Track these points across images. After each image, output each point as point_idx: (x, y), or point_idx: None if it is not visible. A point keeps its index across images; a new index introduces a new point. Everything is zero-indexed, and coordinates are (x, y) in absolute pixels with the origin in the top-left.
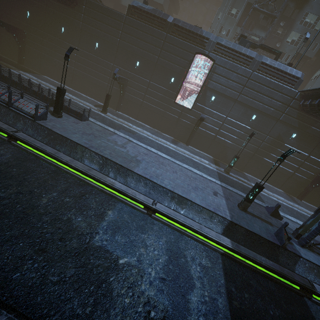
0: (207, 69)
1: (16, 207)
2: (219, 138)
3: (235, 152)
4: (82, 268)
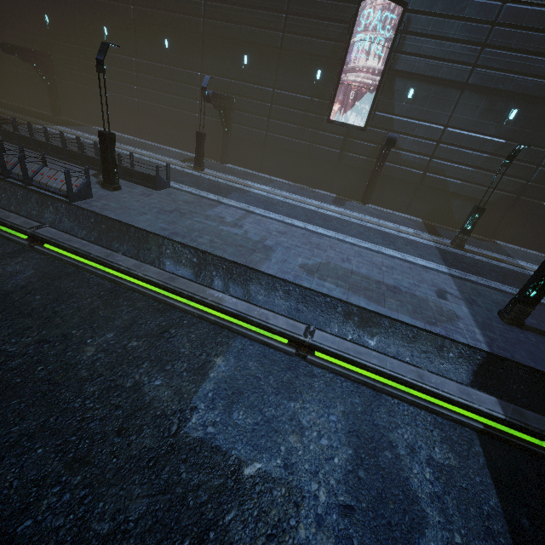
0: (391, 29)
1: (36, 372)
2: (433, 178)
3: (471, 201)
4: (163, 495)
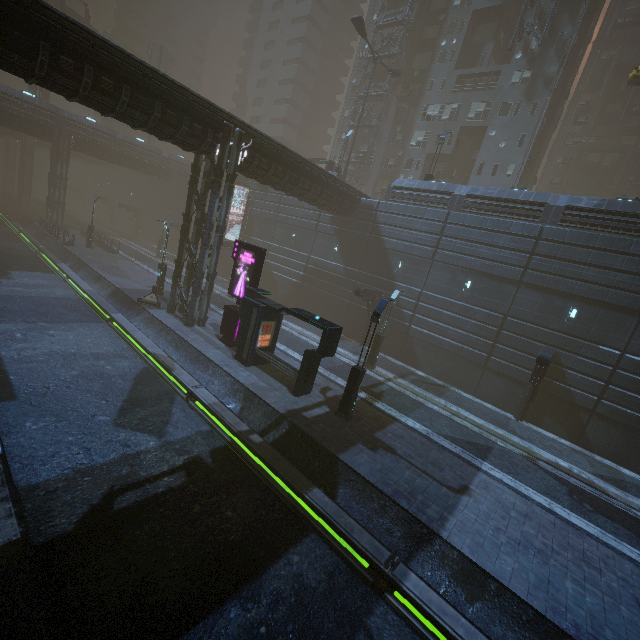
0: (249, 197)
1: None
2: (267, 271)
3: (285, 286)
4: None
